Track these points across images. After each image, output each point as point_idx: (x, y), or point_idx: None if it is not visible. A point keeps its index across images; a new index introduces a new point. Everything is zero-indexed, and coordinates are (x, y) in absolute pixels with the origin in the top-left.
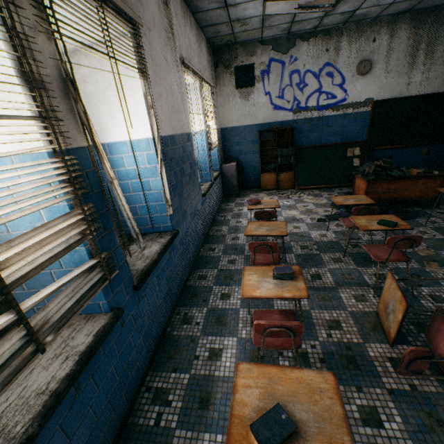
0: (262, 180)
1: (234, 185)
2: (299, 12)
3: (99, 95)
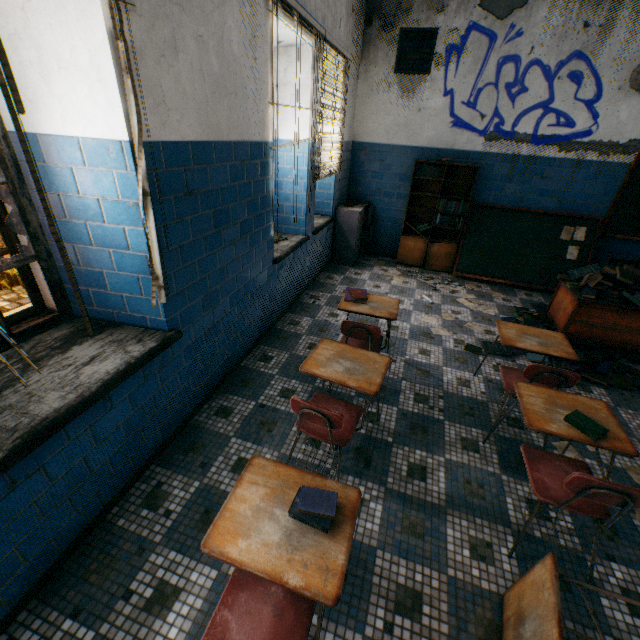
0: (401, 247)
1: (350, 246)
2: None
3: (15, 18)
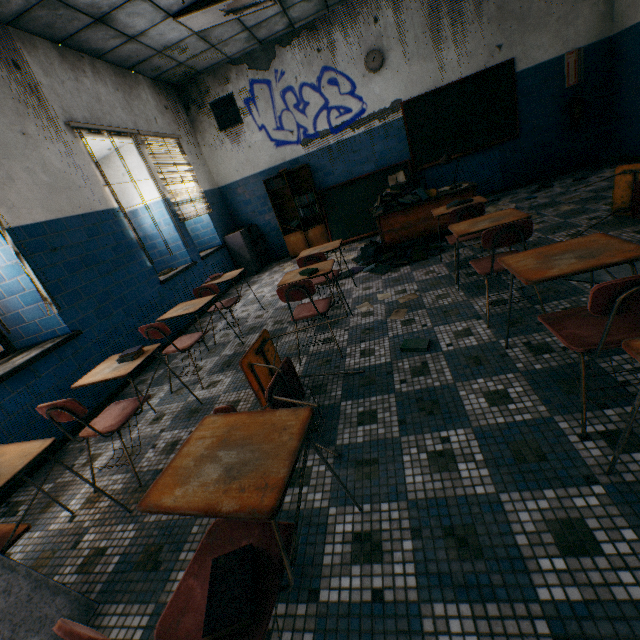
0: (288, 245)
1: (247, 260)
2: (236, 18)
3: None
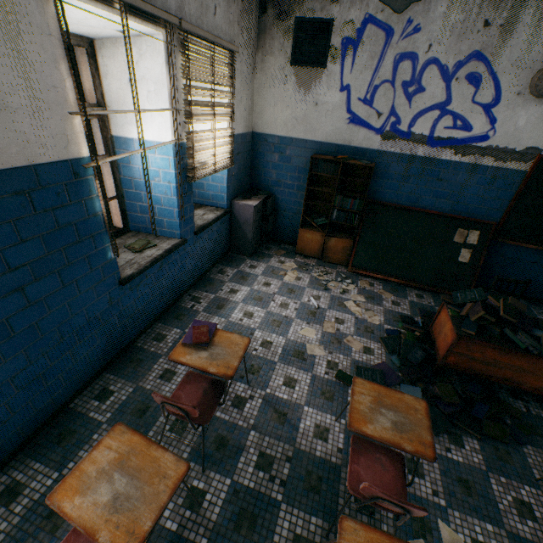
0: (300, 239)
1: (247, 237)
2: None
3: None
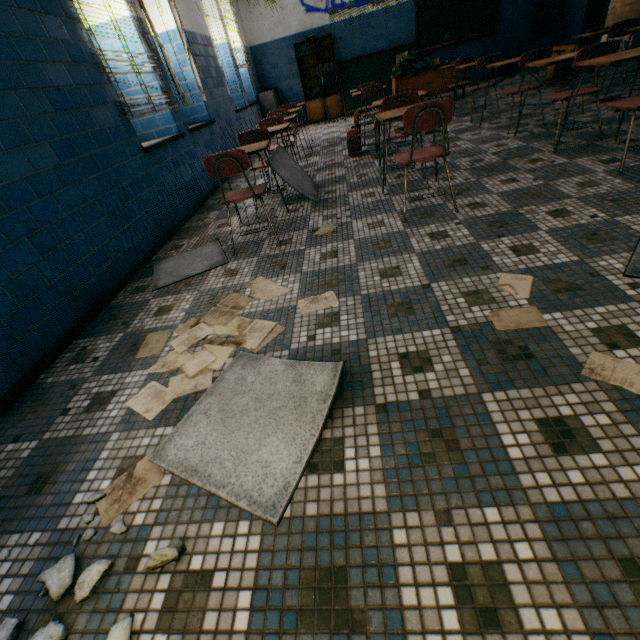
0: (308, 111)
1: None
2: None
3: None
